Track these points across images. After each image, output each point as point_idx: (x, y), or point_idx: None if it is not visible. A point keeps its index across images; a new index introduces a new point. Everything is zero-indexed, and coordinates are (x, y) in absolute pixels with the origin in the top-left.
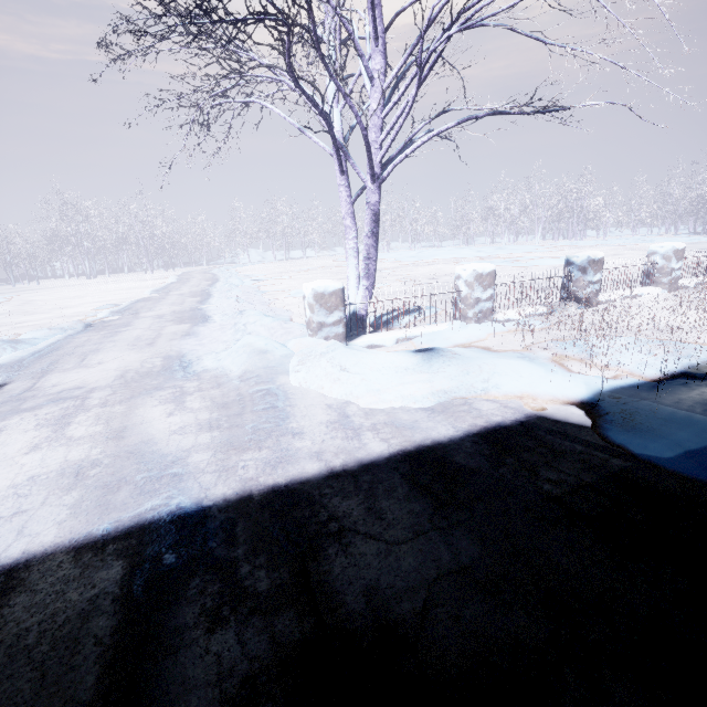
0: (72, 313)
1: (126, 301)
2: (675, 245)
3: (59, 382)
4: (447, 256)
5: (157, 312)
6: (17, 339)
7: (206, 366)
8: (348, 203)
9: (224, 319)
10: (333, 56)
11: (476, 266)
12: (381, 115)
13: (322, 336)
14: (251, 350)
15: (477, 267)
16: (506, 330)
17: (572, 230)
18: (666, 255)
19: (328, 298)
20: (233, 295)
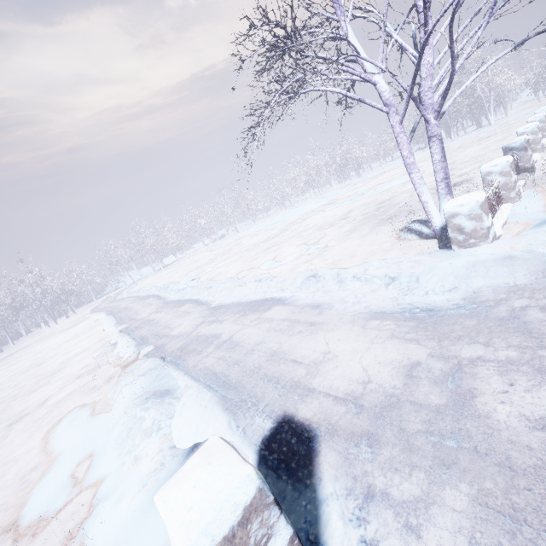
0: (78, 370)
1: (106, 340)
2: (536, 123)
3: (353, 380)
4: (301, 213)
5: (184, 325)
6: (155, 392)
7: (448, 299)
8: (409, 145)
9: (294, 291)
10: (358, 42)
11: (507, 159)
12: (433, 66)
13: (491, 238)
14: (494, 262)
15: (508, 159)
16: (545, 195)
17: (349, 173)
18: (533, 131)
19: (484, 205)
20: (226, 286)
